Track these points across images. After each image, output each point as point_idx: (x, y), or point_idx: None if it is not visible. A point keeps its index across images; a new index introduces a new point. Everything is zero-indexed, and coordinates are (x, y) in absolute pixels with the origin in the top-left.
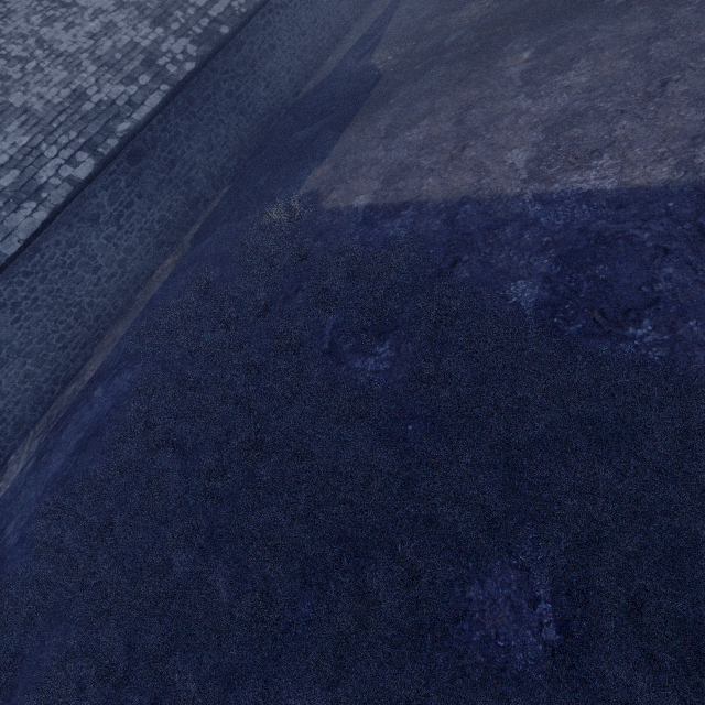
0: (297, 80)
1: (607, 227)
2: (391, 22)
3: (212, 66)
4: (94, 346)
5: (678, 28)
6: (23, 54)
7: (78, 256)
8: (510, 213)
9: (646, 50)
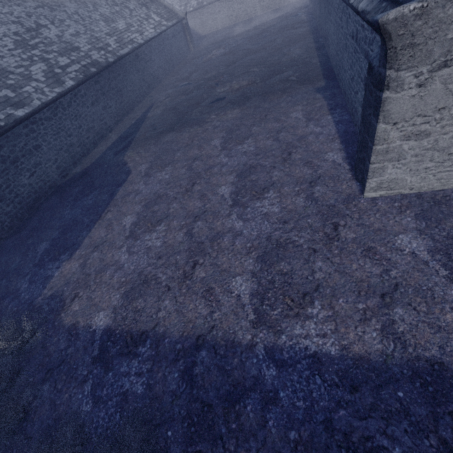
0: (66, 166)
1: (351, 424)
2: (140, 130)
3: None
4: None
5: (326, 177)
6: None
7: None
8: (247, 374)
9: (311, 191)
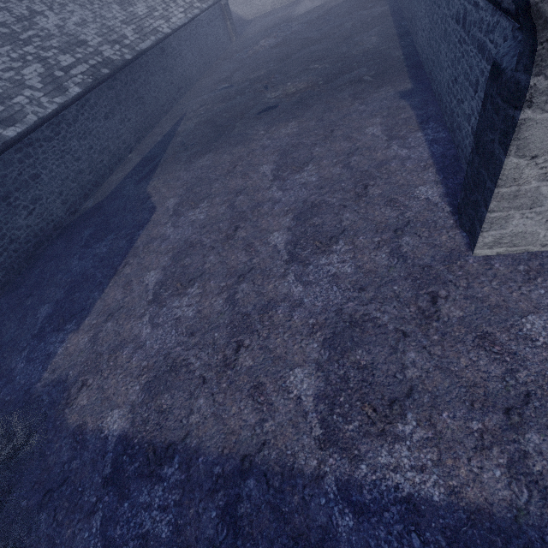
0: (74, 200)
1: None
2: (167, 151)
3: None
4: None
5: (418, 223)
6: None
7: None
8: (312, 521)
9: (398, 244)
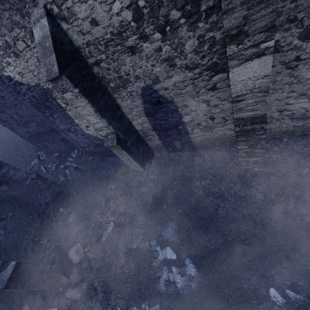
0: None
1: None
2: None
3: None
4: None
5: None
6: None
7: None
8: None
9: None
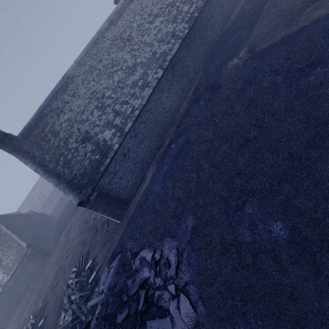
0: (222, 25)
1: None
2: None
3: (192, 29)
4: (164, 136)
5: None
6: (138, 47)
7: (159, 104)
8: None
9: None
